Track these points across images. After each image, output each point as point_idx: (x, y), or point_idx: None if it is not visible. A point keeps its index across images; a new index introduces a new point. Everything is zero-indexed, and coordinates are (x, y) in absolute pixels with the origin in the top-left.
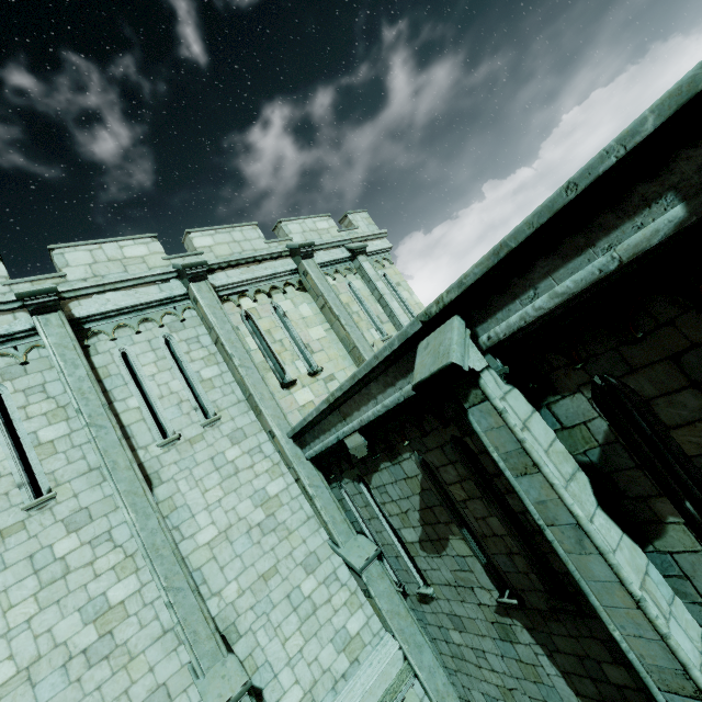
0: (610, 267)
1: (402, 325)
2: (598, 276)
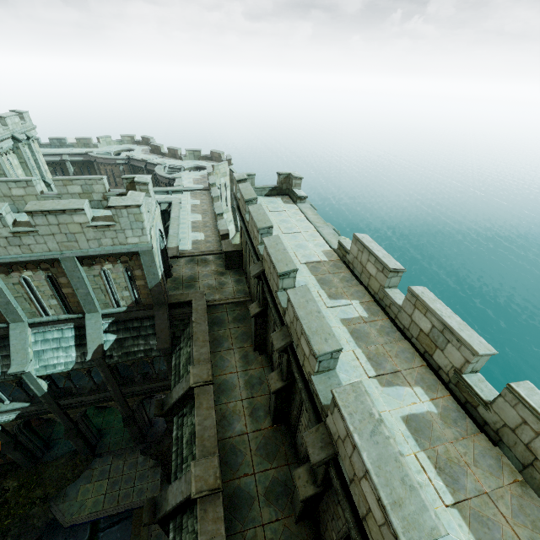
0: None
1: (43, 173)
2: None
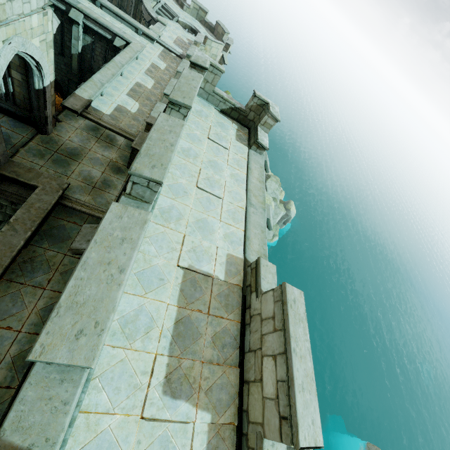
0: (57, 5)
1: None
2: (55, 4)
